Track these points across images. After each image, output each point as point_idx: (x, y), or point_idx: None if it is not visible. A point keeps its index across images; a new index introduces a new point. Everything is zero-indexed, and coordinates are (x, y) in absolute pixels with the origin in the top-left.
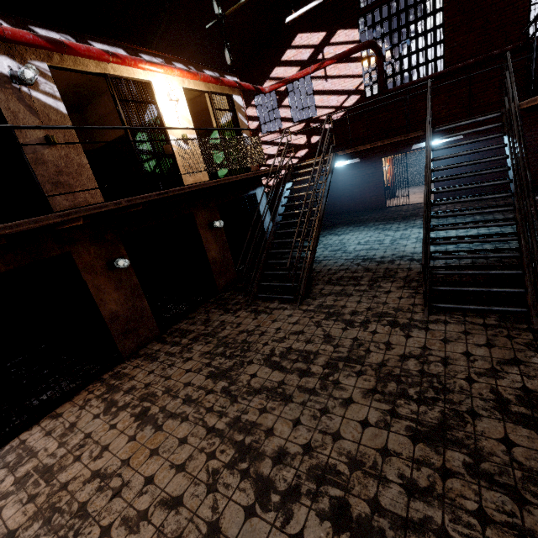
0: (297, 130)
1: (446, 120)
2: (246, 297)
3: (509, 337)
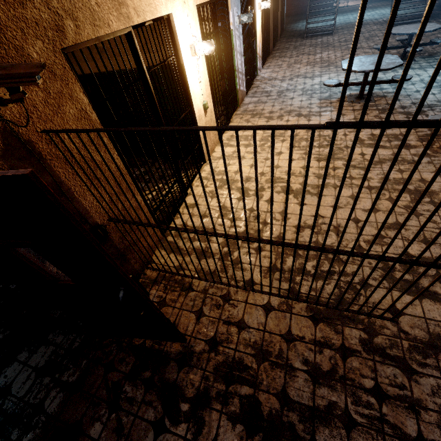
0: None
1: None
2: (298, 39)
3: None
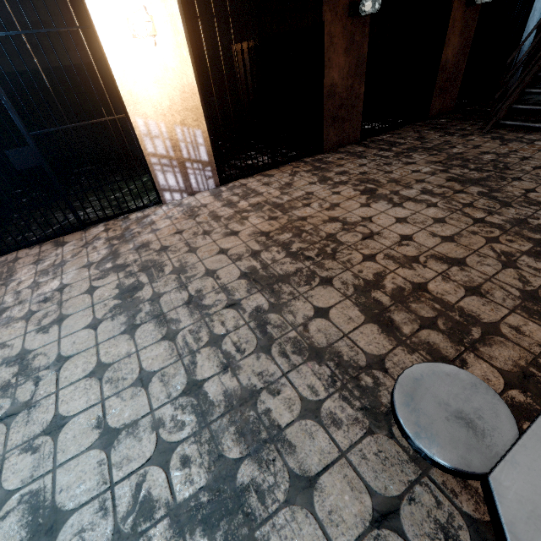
0: None
1: None
2: (476, 125)
3: None
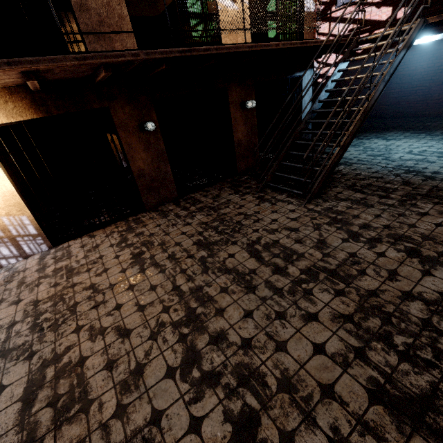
0: None
1: None
2: (259, 183)
3: None
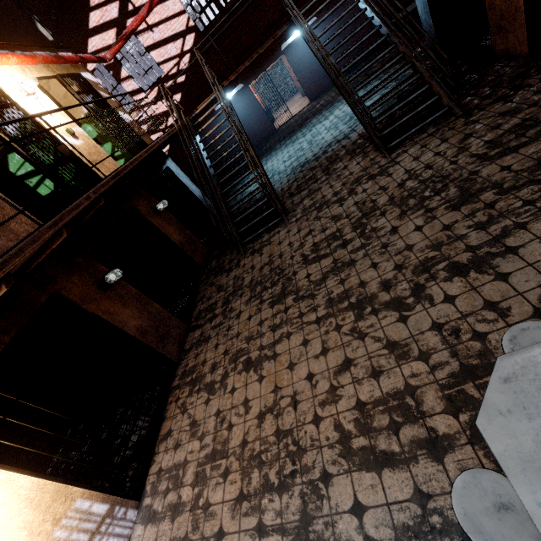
0: (153, 98)
1: (282, 23)
2: (234, 252)
3: (451, 129)
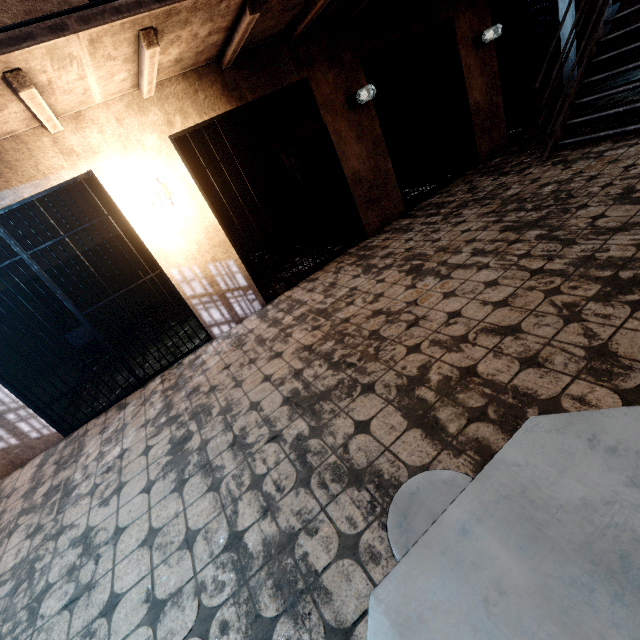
0: None
1: None
2: (534, 154)
3: None
